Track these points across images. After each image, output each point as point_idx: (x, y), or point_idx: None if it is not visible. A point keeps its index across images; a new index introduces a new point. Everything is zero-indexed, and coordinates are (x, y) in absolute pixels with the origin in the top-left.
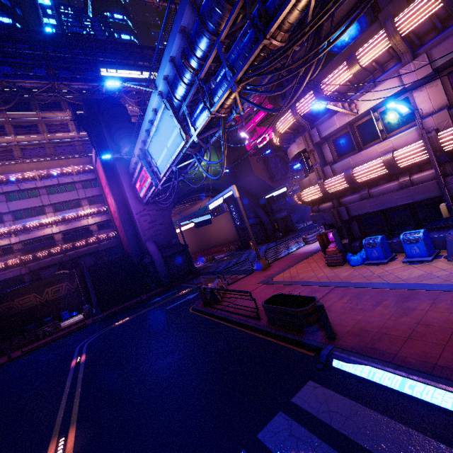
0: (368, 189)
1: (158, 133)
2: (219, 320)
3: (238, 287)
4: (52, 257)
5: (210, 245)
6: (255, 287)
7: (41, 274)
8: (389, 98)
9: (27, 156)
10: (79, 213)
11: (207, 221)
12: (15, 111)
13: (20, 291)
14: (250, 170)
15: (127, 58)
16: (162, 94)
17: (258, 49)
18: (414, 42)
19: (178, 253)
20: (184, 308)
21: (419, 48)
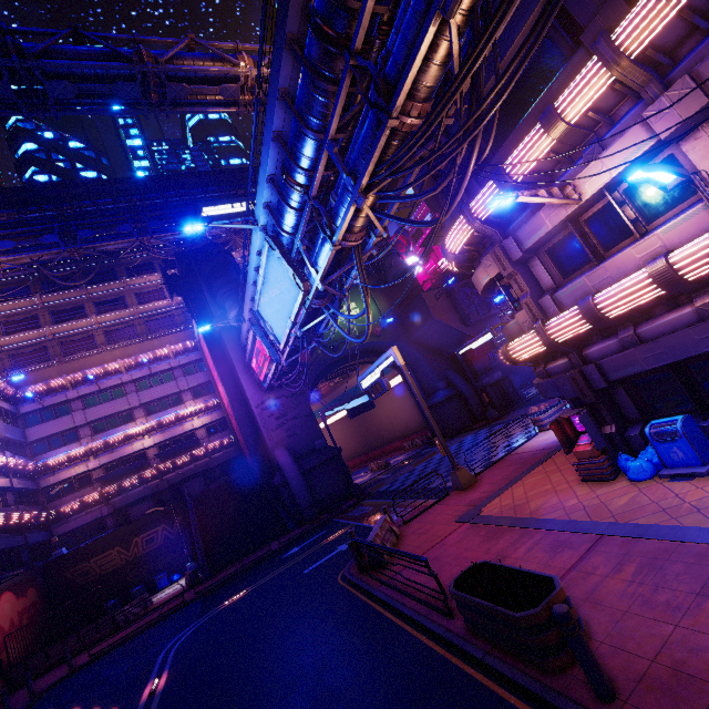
0: (633, 327)
1: (267, 285)
2: (382, 610)
3: (421, 528)
4: (145, 485)
5: (382, 440)
6: (449, 529)
7: (127, 514)
8: (635, 163)
9: (112, 340)
10: (180, 413)
11: (368, 404)
12: (97, 284)
13: (98, 545)
14: (427, 313)
15: (235, 188)
16: (267, 229)
17: (384, 136)
18: (659, 63)
19: (325, 463)
20: (330, 573)
21: (672, 70)
